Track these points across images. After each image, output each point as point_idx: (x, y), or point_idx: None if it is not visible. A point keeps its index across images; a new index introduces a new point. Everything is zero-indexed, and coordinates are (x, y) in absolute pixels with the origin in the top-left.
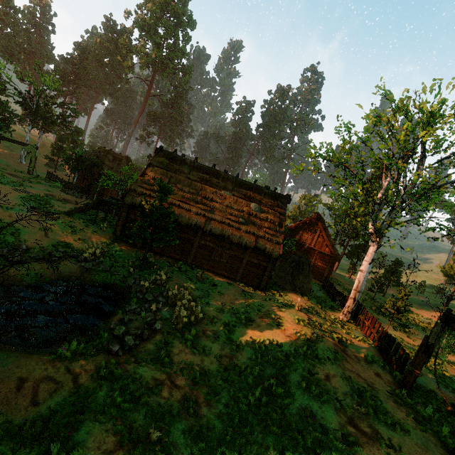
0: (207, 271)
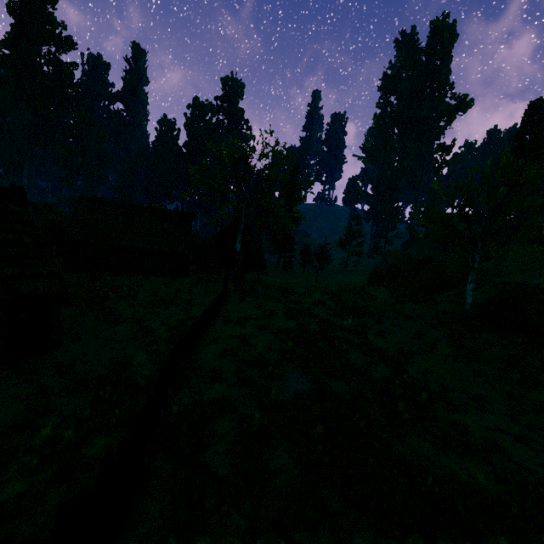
0: (143, 274)
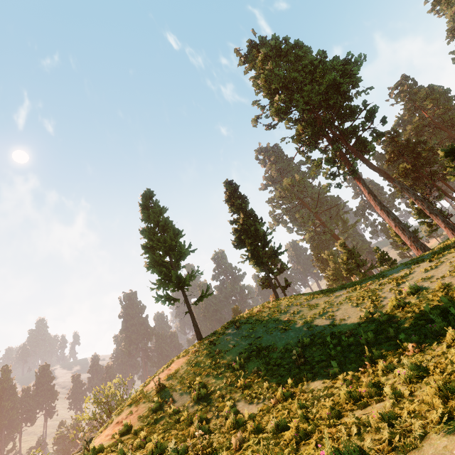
0: None
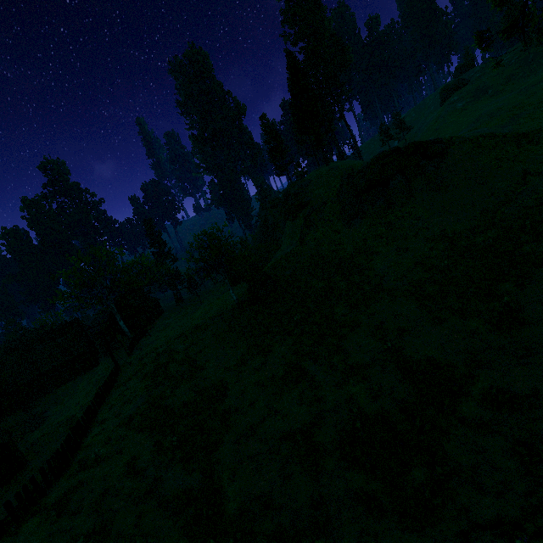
0: (64, 384)
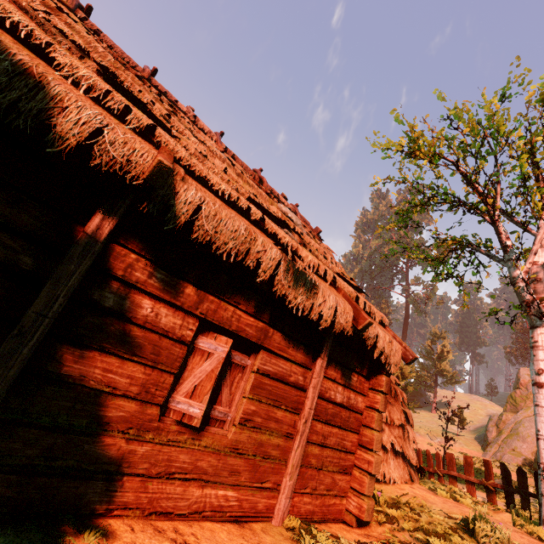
0: (116, 523)
